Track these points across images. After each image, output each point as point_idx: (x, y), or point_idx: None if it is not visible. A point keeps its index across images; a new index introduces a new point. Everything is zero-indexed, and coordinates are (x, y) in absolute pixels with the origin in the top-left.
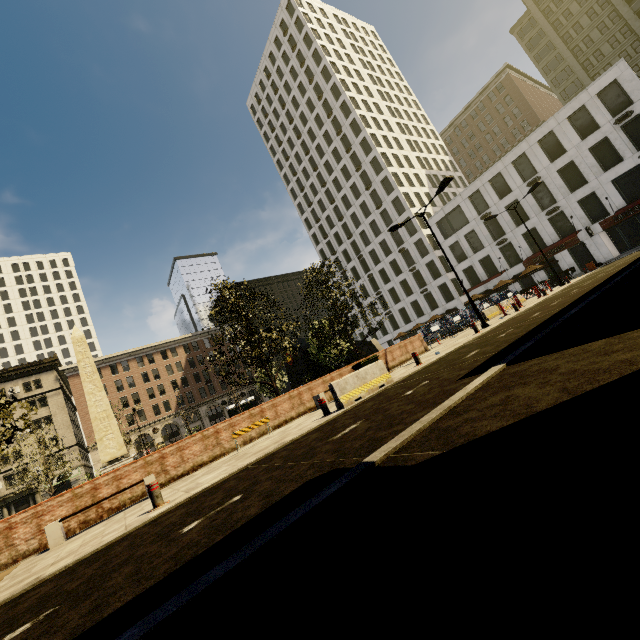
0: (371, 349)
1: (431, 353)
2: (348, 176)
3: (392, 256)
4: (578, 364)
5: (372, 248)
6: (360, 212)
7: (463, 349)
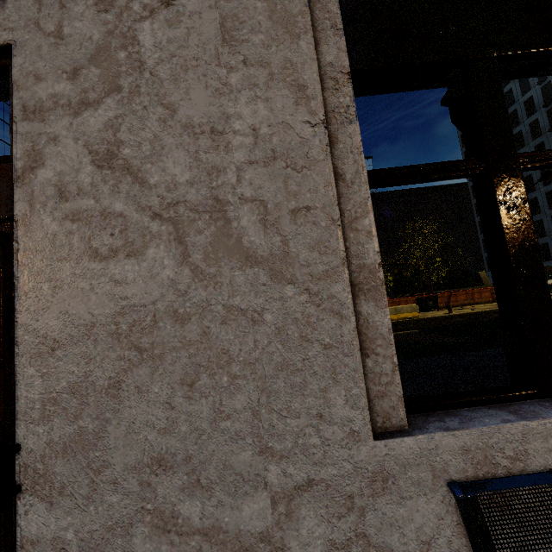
0: (476, 280)
1: (481, 306)
2: (526, 88)
3: (551, 186)
4: (411, 338)
5: (529, 174)
6: (528, 132)
7: (475, 314)
